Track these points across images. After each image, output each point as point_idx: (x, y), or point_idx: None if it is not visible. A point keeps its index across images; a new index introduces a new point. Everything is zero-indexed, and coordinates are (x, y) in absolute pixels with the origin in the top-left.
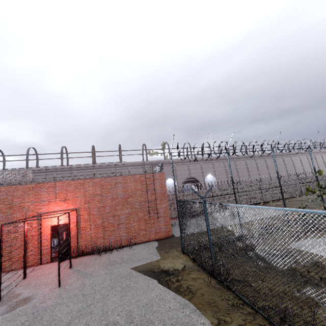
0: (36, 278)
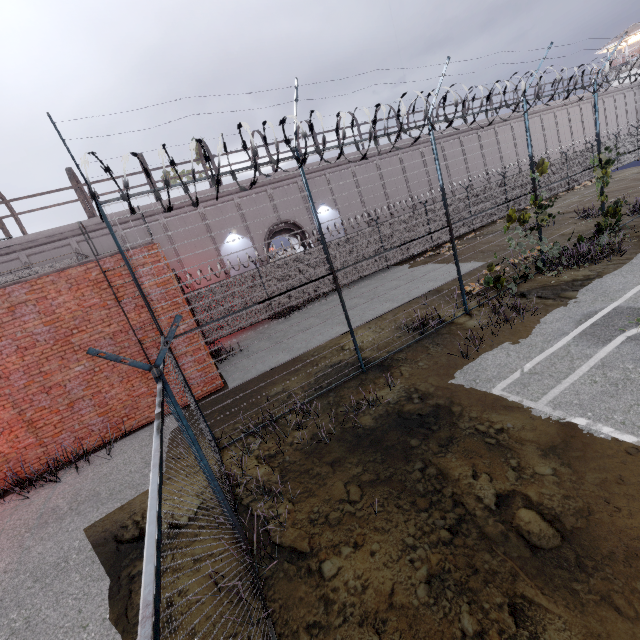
0: None
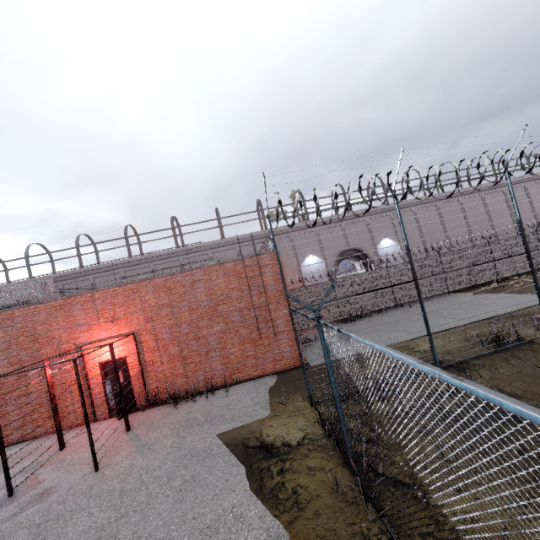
0: (77, 449)
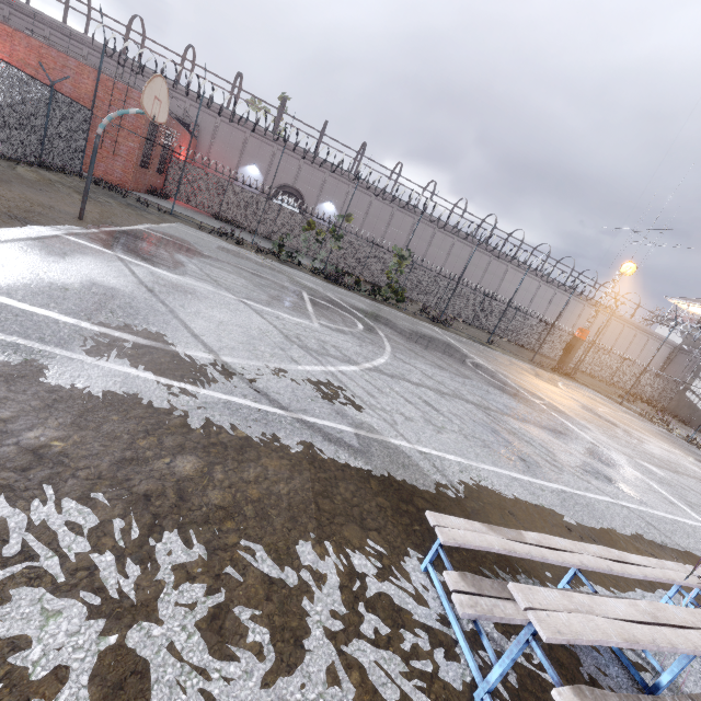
0: None
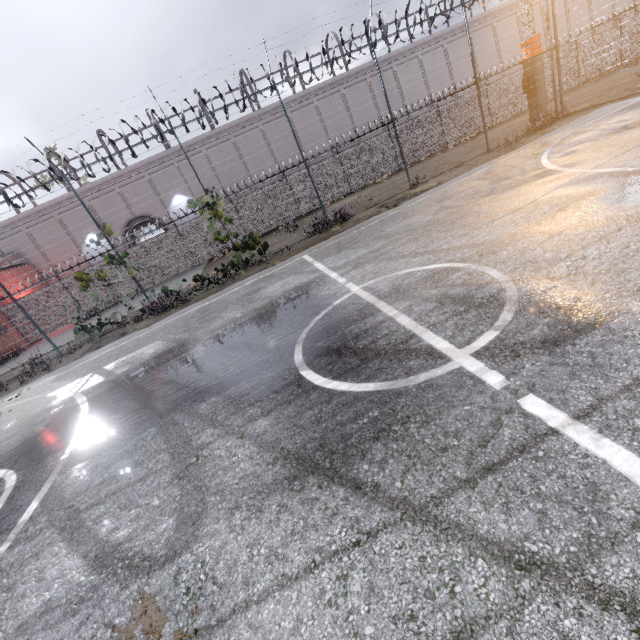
0: None
